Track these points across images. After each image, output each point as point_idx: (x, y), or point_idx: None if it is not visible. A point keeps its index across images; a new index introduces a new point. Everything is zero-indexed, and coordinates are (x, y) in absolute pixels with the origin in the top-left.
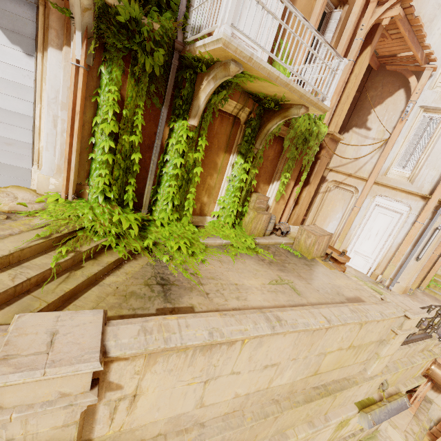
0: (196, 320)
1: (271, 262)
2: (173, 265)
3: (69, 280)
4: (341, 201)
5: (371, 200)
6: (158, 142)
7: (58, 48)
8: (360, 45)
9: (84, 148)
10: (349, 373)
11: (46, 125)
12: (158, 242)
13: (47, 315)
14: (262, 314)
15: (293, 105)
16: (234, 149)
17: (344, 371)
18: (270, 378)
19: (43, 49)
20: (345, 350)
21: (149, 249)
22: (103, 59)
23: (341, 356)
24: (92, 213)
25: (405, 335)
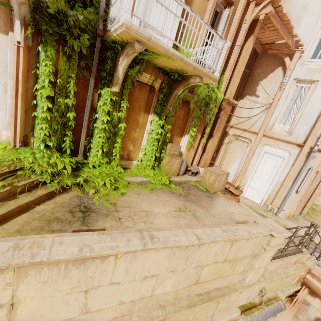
0: (72, 238)
1: (180, 195)
2: (97, 197)
3: (1, 207)
4: (240, 149)
5: (261, 148)
6: (88, 104)
7: (5, 33)
8: (244, 34)
9: (28, 108)
10: (230, 282)
11: None
12: (89, 180)
13: None
14: (139, 233)
15: (191, 76)
16: (152, 110)
17: (224, 280)
18: (152, 287)
19: None
20: (221, 263)
21: (80, 185)
22: (40, 41)
23: (218, 268)
24: (33, 157)
25: (274, 251)
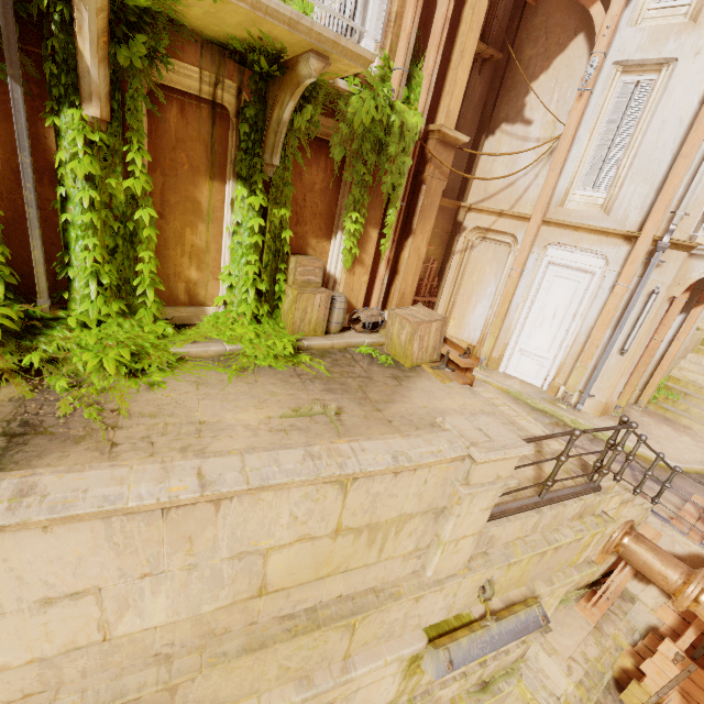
0: None
1: (316, 378)
2: (70, 397)
3: None
4: (492, 264)
5: (540, 256)
6: (22, 157)
7: None
8: None
9: None
10: (384, 579)
11: None
12: (65, 358)
13: None
14: None
15: (300, 56)
16: (230, 170)
17: (361, 576)
18: (95, 621)
19: None
20: (328, 539)
21: (33, 371)
22: None
23: (325, 551)
24: None
25: (492, 495)
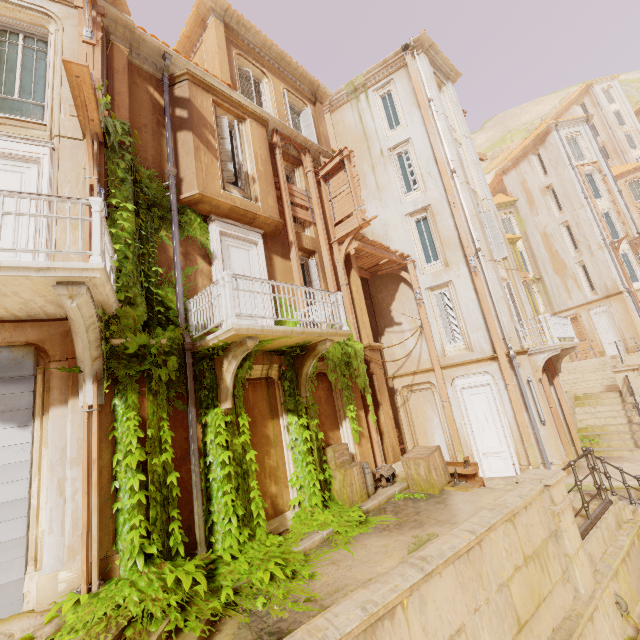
0: (342, 606)
1: (396, 526)
2: (275, 606)
3: None
4: (426, 404)
5: (452, 387)
6: (194, 446)
7: (62, 404)
8: (344, 272)
9: (105, 501)
10: (564, 607)
11: (49, 498)
12: (238, 587)
13: None
14: (405, 563)
15: (317, 342)
16: (280, 410)
17: (552, 605)
18: None
19: (42, 413)
20: (524, 567)
21: (232, 603)
22: (115, 392)
23: (528, 580)
24: (136, 590)
25: (569, 511)
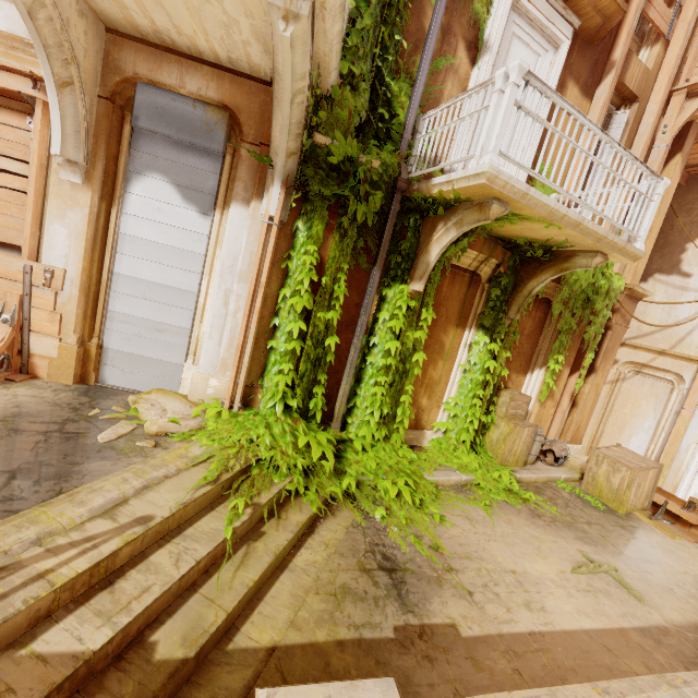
0: None
1: (556, 522)
2: (395, 528)
3: (248, 561)
4: (650, 398)
5: None
6: (364, 318)
7: (244, 203)
8: (664, 154)
9: (262, 333)
10: None
11: (214, 303)
12: (360, 481)
13: (309, 693)
14: (677, 692)
15: (579, 251)
16: (471, 320)
17: None
18: None
19: (223, 206)
20: None
21: (351, 495)
22: (301, 212)
23: None
24: (270, 433)
25: None
